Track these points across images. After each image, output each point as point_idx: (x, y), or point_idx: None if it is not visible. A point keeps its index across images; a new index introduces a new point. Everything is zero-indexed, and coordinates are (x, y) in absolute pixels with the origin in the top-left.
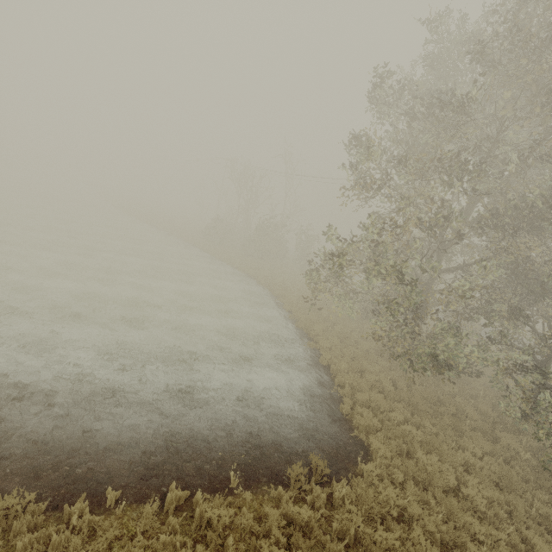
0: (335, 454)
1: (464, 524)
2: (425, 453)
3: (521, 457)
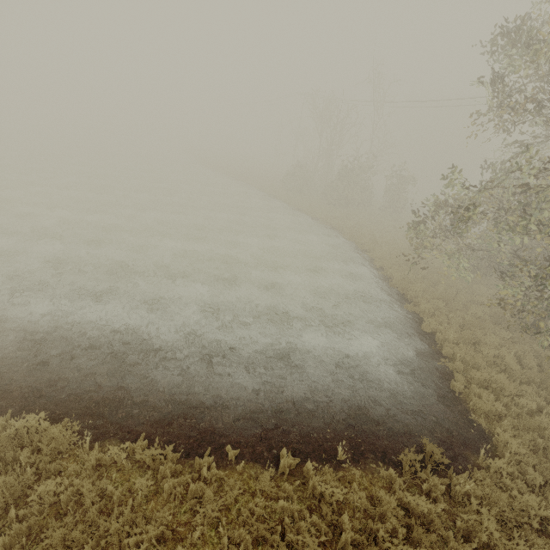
0: (449, 439)
1: None
2: None
3: None
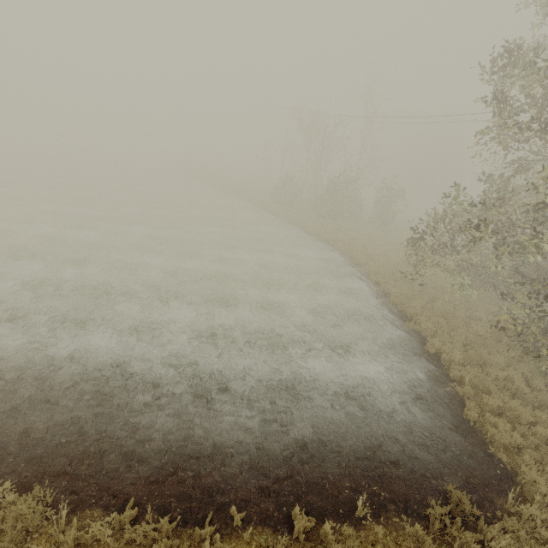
0: (471, 479)
1: None
2: None
3: None
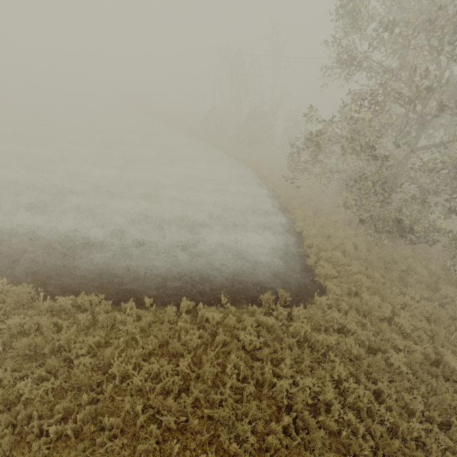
0: (298, 291)
1: (390, 339)
2: (371, 294)
3: (456, 303)
